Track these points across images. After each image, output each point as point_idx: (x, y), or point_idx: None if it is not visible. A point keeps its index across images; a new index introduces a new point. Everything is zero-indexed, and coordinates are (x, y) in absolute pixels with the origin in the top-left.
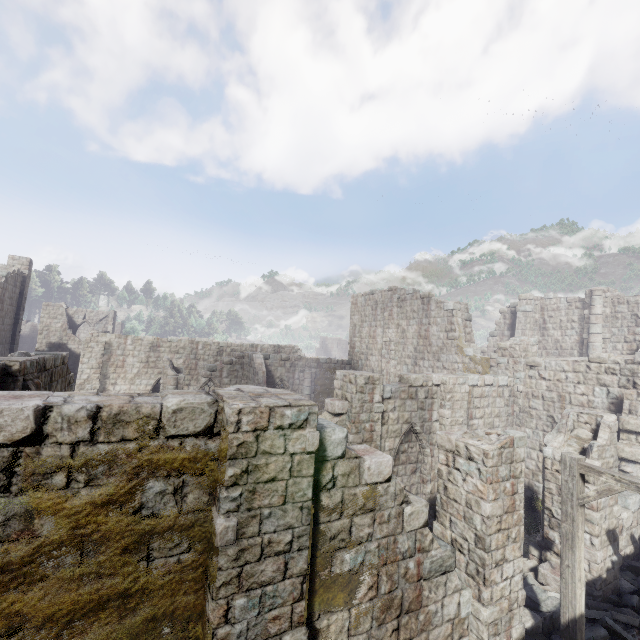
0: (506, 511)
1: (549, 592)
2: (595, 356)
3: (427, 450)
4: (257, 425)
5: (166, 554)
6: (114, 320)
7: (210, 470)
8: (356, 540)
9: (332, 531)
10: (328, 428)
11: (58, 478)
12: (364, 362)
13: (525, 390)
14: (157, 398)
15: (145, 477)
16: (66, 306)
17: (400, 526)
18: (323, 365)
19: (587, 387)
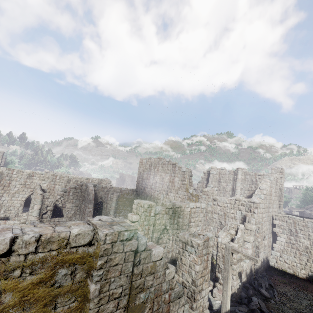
0: (204, 268)
1: (216, 300)
2: (238, 198)
3: (171, 237)
4: (113, 240)
5: (64, 304)
6: (2, 156)
7: (88, 261)
8: (146, 287)
9: (137, 284)
10: (139, 238)
11: (17, 272)
12: (143, 191)
13: (211, 210)
14: (65, 227)
15: (59, 268)
16: None
17: (164, 279)
18: (123, 191)
19: (234, 210)
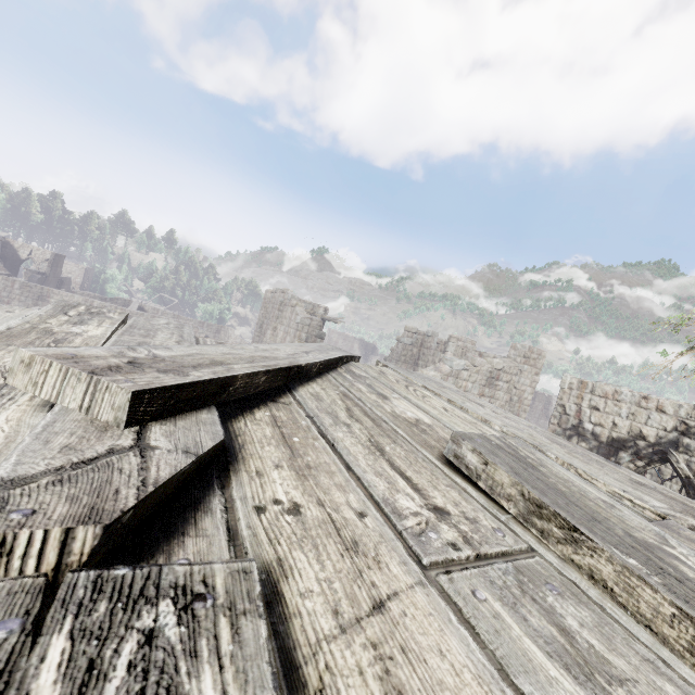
0: None
1: None
2: None
3: None
4: None
5: None
6: (58, 263)
7: None
8: None
9: None
10: None
11: None
12: None
13: None
14: None
15: None
16: (0, 238)
17: None
18: None
19: None
